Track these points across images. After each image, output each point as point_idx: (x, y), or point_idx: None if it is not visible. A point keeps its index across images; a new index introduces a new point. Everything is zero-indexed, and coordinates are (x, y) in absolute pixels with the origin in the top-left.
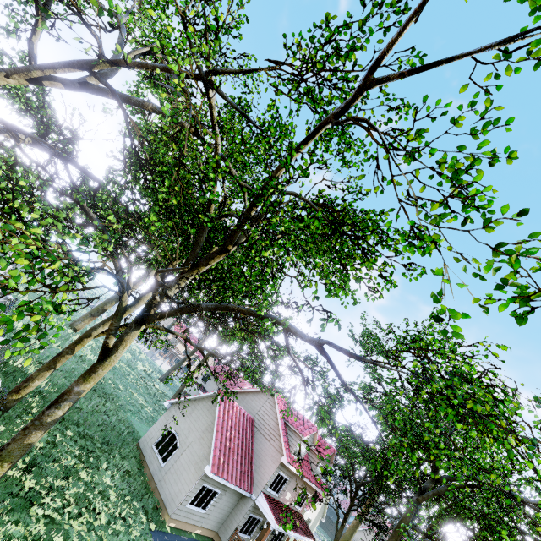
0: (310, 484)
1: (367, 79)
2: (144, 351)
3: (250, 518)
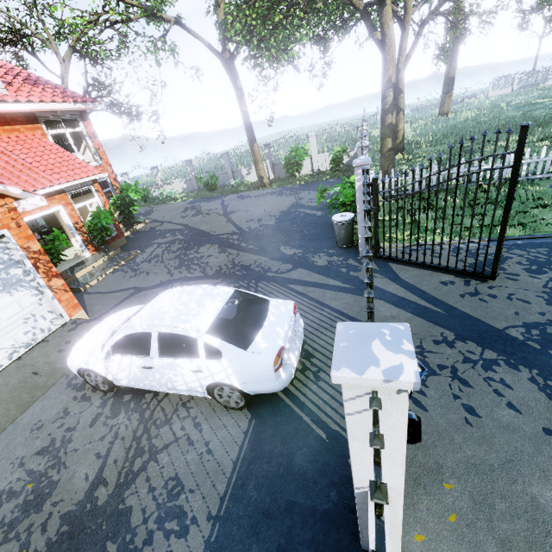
0: None
1: None
2: None
3: None
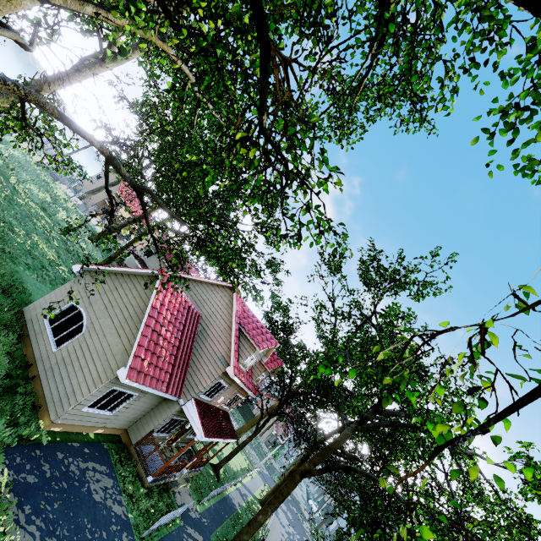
0: (248, 392)
1: None
2: (74, 201)
3: (172, 420)
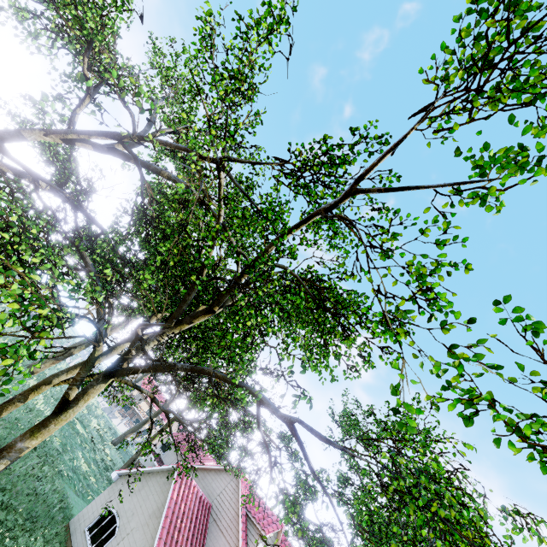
0: None
1: (353, 187)
2: (102, 405)
3: None
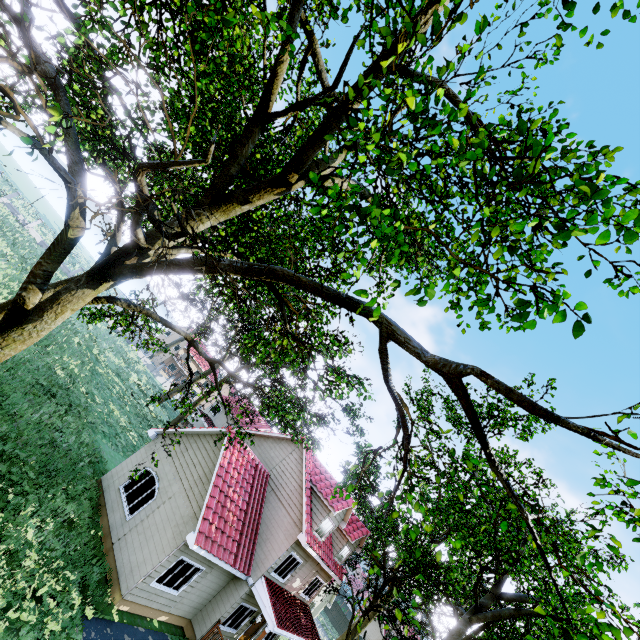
0: (329, 572)
1: None
2: (144, 362)
3: (241, 608)
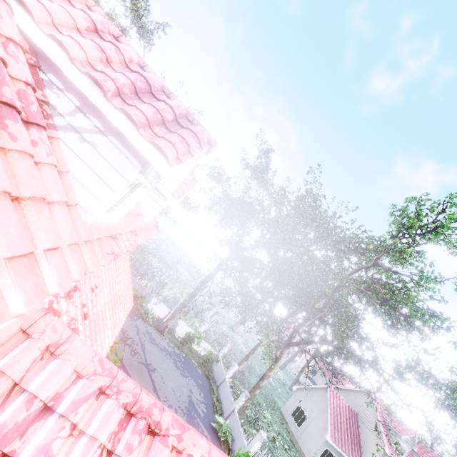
0: None
1: (375, 262)
2: None
3: None
